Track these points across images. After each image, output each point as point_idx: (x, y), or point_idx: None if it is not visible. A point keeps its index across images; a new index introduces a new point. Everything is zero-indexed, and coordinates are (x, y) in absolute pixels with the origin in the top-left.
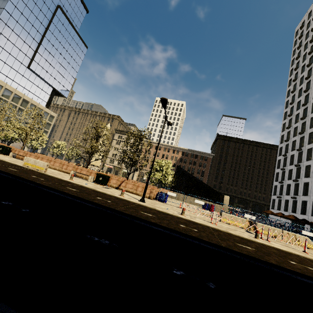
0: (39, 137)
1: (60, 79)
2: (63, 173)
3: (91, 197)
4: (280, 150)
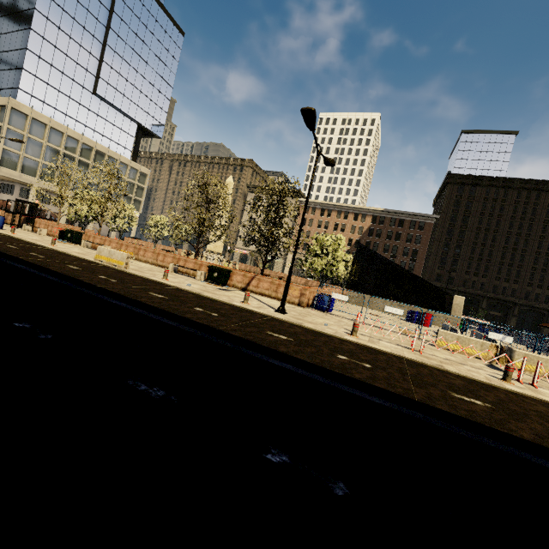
0: (122, 212)
1: (146, 105)
2: (158, 269)
3: (183, 309)
4: None
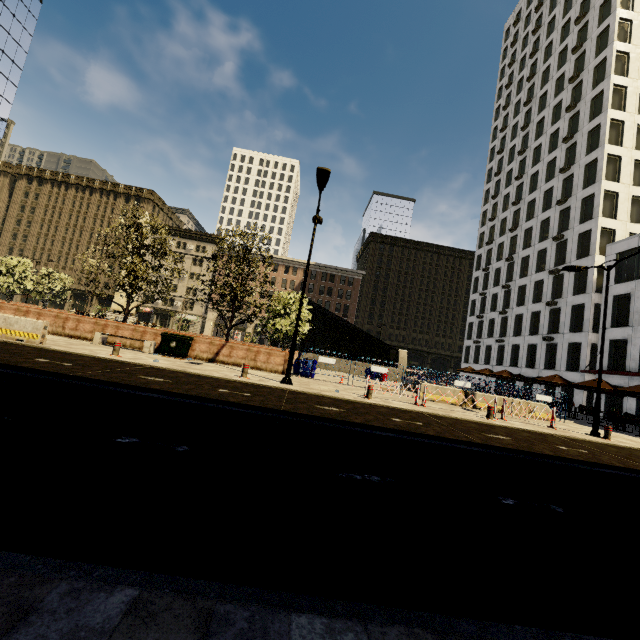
0: None
1: None
2: (74, 341)
3: (212, 392)
4: (478, 261)
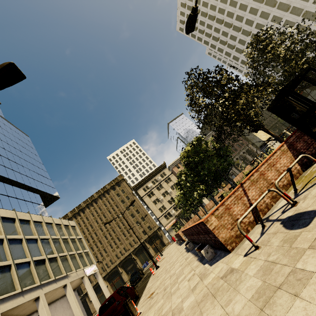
0: None
1: (37, 178)
2: None
3: None
4: None
